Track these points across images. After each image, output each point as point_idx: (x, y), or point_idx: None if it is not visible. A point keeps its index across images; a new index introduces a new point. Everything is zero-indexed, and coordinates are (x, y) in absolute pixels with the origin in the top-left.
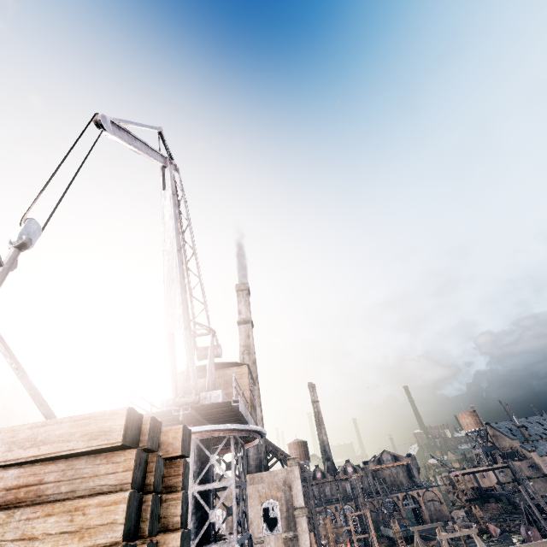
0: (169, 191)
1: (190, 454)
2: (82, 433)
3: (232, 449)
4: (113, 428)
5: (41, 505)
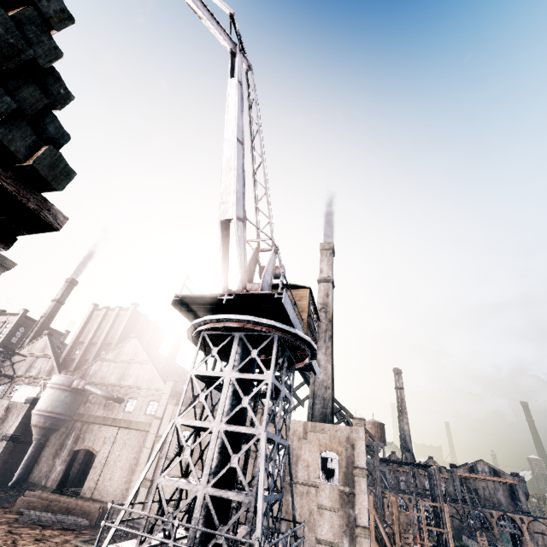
0: (235, 79)
1: (58, 30)
2: None
3: (274, 349)
4: None
5: None
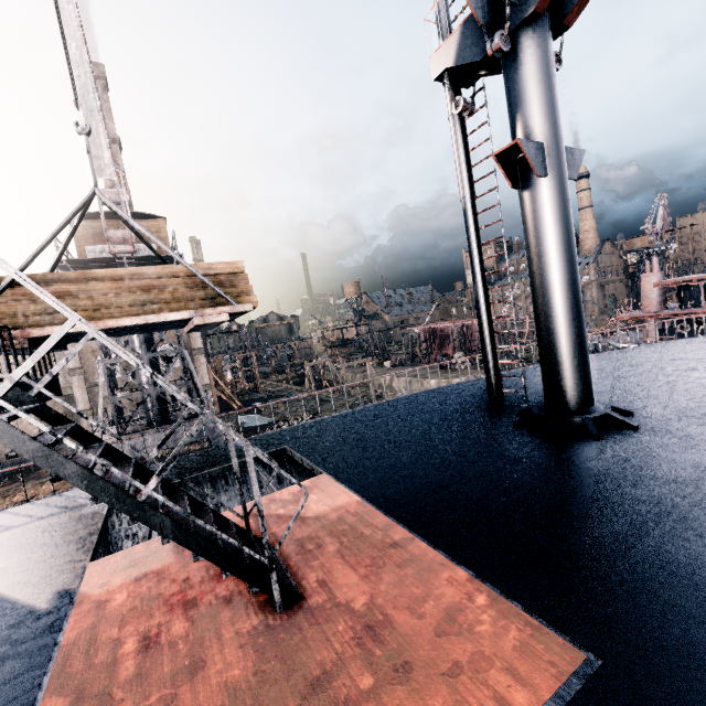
0: None
1: None
2: (230, 268)
3: None
4: (241, 267)
5: (227, 286)
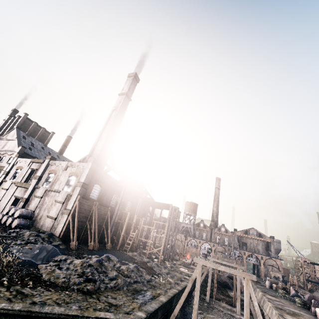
0: None
1: None
2: None
3: None
4: None
5: None
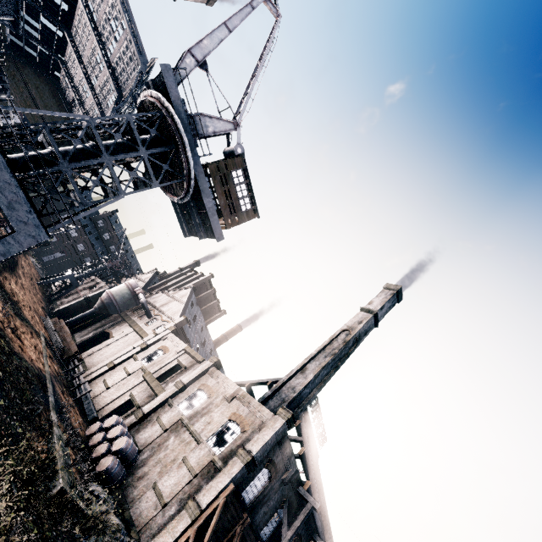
0: (249, 2)
1: None
2: None
3: (150, 112)
4: None
5: None
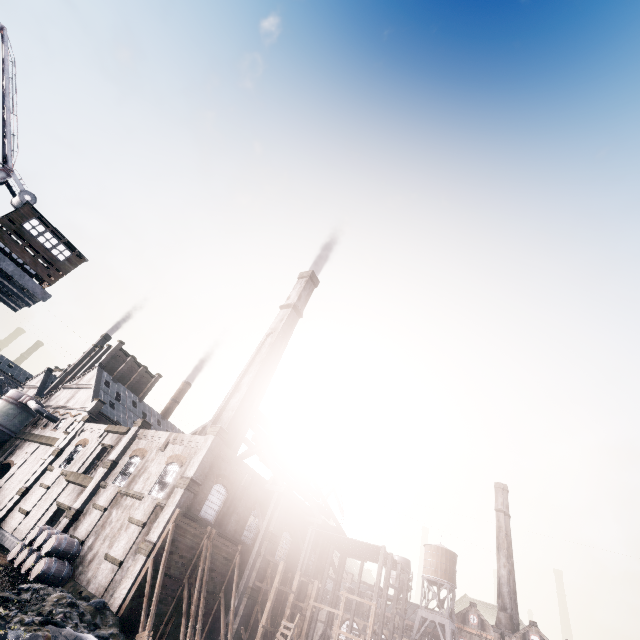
0: None
1: None
2: None
3: None
4: None
5: None
